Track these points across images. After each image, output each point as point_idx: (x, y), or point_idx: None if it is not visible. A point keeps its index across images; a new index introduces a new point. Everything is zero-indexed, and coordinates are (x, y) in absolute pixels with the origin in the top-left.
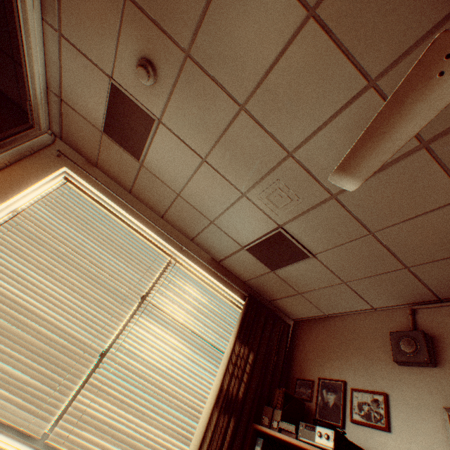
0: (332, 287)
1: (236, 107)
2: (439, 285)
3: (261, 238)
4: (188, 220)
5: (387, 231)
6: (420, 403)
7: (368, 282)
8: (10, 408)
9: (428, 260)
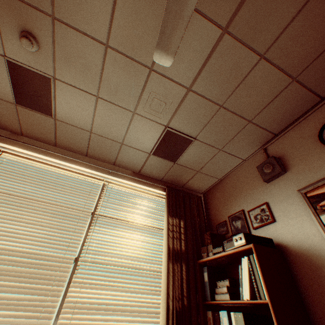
0: (215, 156)
1: (103, 47)
2: (271, 125)
3: (158, 141)
4: (105, 150)
5: (229, 101)
6: (285, 196)
7: (233, 142)
8: (16, 321)
9: (259, 110)
